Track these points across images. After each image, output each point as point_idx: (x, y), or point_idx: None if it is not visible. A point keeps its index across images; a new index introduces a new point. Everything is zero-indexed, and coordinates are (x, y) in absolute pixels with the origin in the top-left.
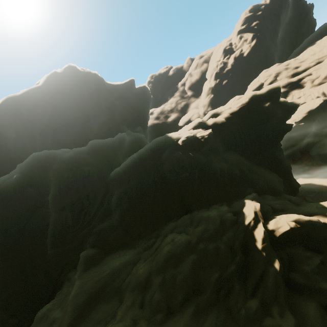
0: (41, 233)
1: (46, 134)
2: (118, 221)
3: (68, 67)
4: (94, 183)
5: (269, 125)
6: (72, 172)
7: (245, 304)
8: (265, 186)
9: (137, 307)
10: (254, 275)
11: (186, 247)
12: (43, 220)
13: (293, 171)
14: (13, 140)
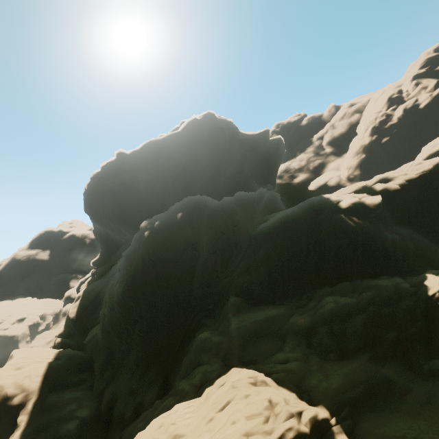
0: (188, 272)
1: (179, 180)
2: (263, 276)
3: (207, 114)
4: (240, 234)
5: None
6: (224, 220)
7: (428, 362)
8: None
9: (304, 346)
10: (438, 340)
11: (353, 307)
12: (189, 261)
13: None
14: (144, 182)
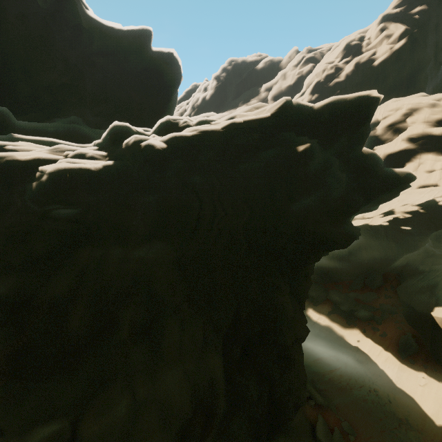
0: None
1: None
2: None
3: None
4: None
5: (296, 212)
6: None
7: None
8: (113, 441)
9: None
10: None
11: None
12: None
13: (353, 308)
14: None
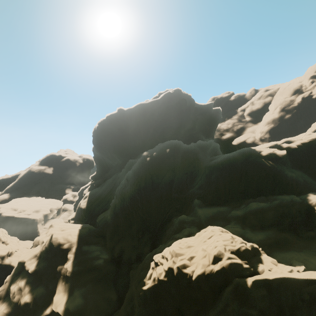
0: (169, 184)
1: (157, 130)
2: (213, 190)
3: (176, 90)
4: (200, 165)
5: None
6: (192, 155)
7: (306, 232)
8: None
9: (241, 223)
10: (312, 223)
11: (268, 207)
12: (169, 178)
13: None
14: (133, 129)
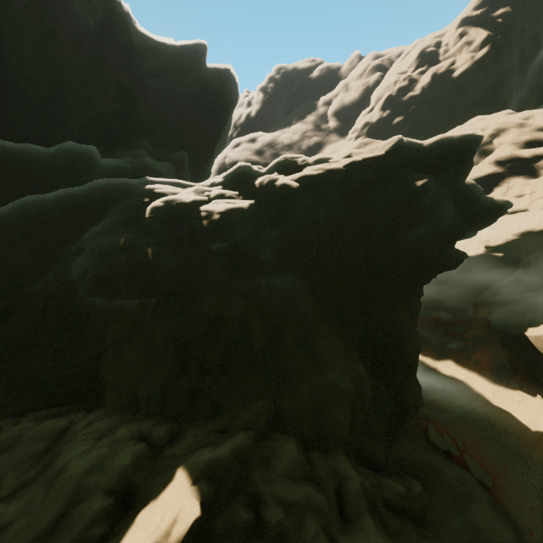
0: None
1: None
2: None
3: None
4: None
5: (409, 239)
6: None
7: None
8: (307, 409)
9: None
10: None
11: None
12: None
13: (444, 341)
14: None
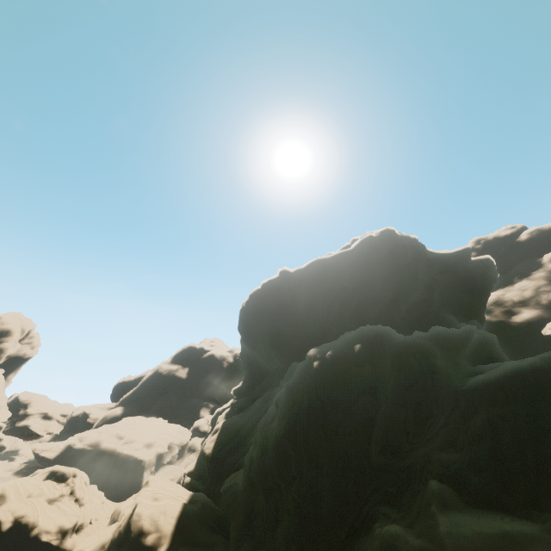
0: (363, 426)
1: (348, 305)
2: (484, 460)
3: (385, 231)
4: (442, 385)
5: None
6: (416, 361)
7: None
8: None
9: None
10: None
11: None
12: (364, 410)
13: None
14: (305, 304)
